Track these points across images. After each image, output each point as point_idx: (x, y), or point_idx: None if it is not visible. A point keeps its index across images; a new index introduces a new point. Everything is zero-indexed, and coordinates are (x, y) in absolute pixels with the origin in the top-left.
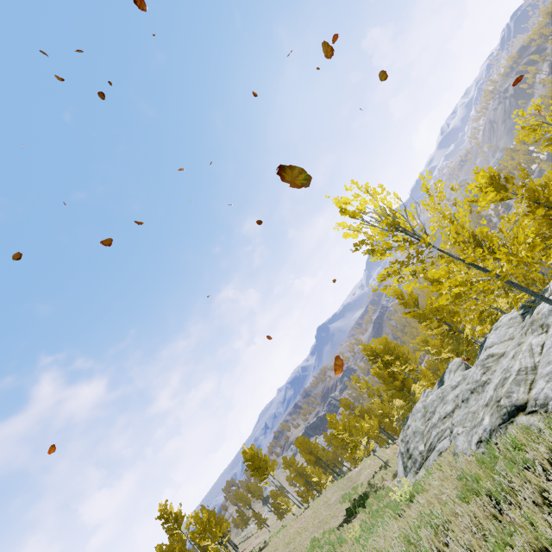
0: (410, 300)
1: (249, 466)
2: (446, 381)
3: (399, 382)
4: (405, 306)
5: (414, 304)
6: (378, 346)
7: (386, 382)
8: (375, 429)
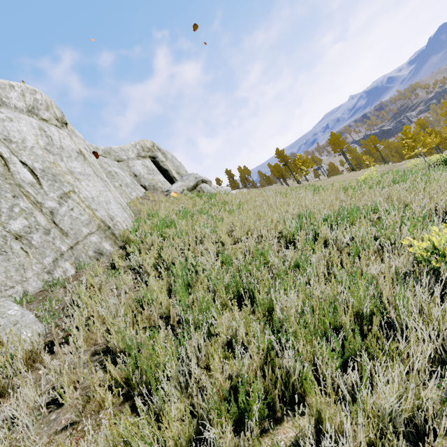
0: None
1: (331, 143)
2: None
3: None
4: None
5: None
6: None
7: None
8: (433, 144)
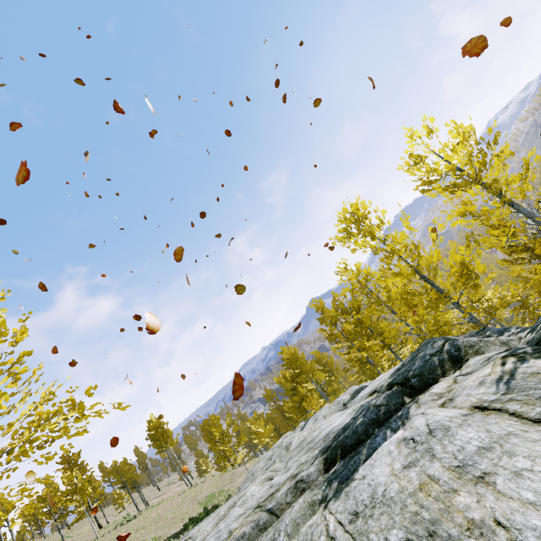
0: (328, 318)
1: (151, 436)
2: (305, 427)
3: (299, 398)
4: (321, 323)
5: (330, 322)
6: (288, 355)
7: (287, 394)
8: (266, 437)
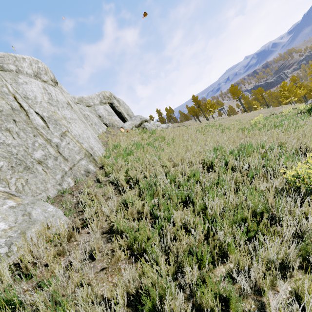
0: None
1: (231, 92)
2: None
3: None
4: None
5: None
6: None
7: None
8: (301, 95)
